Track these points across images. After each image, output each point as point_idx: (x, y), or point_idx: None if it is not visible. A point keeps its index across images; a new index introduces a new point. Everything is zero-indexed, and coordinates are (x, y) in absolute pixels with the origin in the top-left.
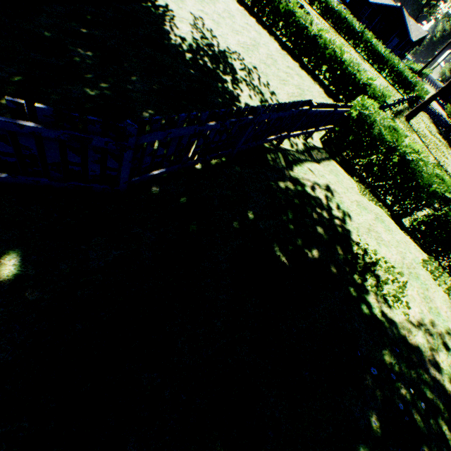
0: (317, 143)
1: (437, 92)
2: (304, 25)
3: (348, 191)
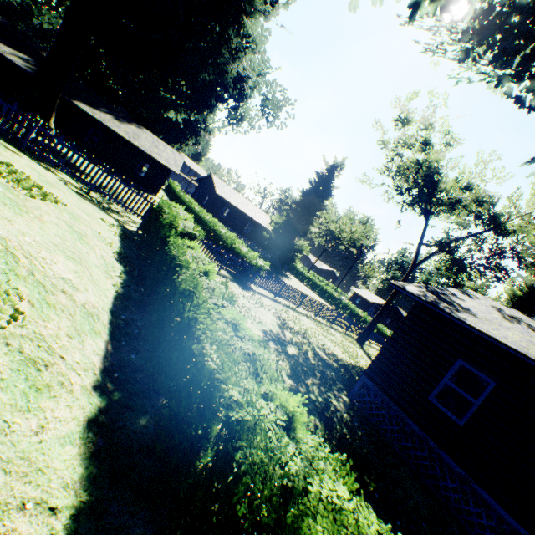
0: (127, 226)
1: (375, 315)
2: (219, 230)
3: (59, 185)
